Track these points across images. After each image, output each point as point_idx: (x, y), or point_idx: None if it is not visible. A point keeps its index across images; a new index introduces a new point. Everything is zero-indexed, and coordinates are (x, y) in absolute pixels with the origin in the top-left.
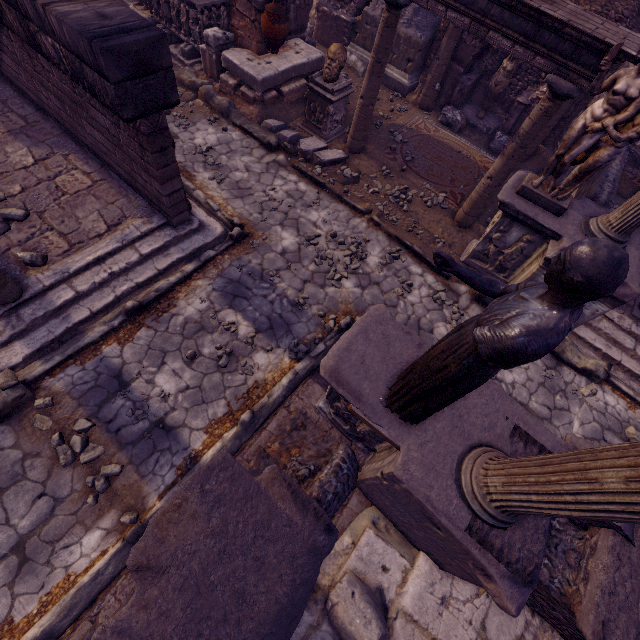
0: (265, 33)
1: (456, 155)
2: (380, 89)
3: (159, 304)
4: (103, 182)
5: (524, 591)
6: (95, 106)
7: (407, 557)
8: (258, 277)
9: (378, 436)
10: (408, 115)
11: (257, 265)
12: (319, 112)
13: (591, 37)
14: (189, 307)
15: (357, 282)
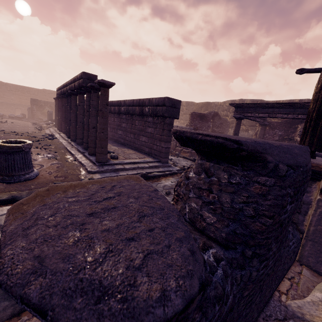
0: None
1: None
2: None
3: (153, 179)
4: (139, 153)
5: None
6: (150, 126)
7: None
8: None
9: (303, 202)
10: None
11: None
12: None
13: None
14: (166, 182)
15: None
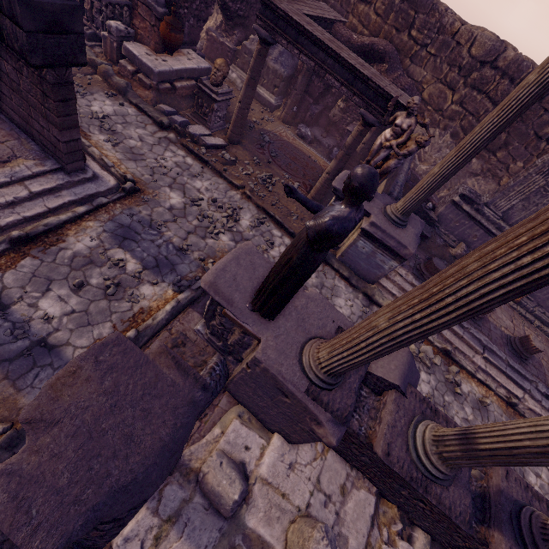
0: (163, 37)
1: (307, 158)
2: (254, 102)
3: (47, 238)
4: None
5: (341, 429)
6: None
7: (265, 438)
8: (147, 225)
9: (245, 342)
10: (274, 125)
11: (147, 215)
12: (206, 107)
13: (383, 90)
14: (79, 243)
15: (232, 237)
